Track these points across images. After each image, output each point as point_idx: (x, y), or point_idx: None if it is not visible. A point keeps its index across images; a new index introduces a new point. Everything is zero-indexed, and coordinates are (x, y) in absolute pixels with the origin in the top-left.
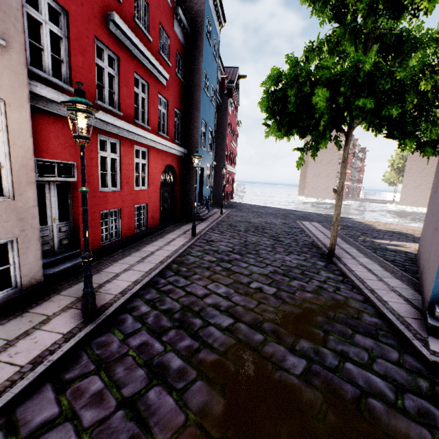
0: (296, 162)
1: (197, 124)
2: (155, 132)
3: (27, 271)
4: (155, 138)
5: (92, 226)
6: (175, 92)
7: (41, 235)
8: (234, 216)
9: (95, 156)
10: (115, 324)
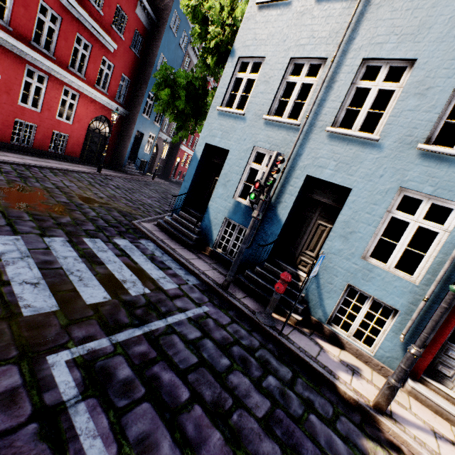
0: (173, 138)
1: (142, 94)
2: (92, 84)
3: None
4: (88, 88)
5: (5, 125)
6: (126, 61)
7: None
8: (164, 185)
9: (20, 78)
10: None
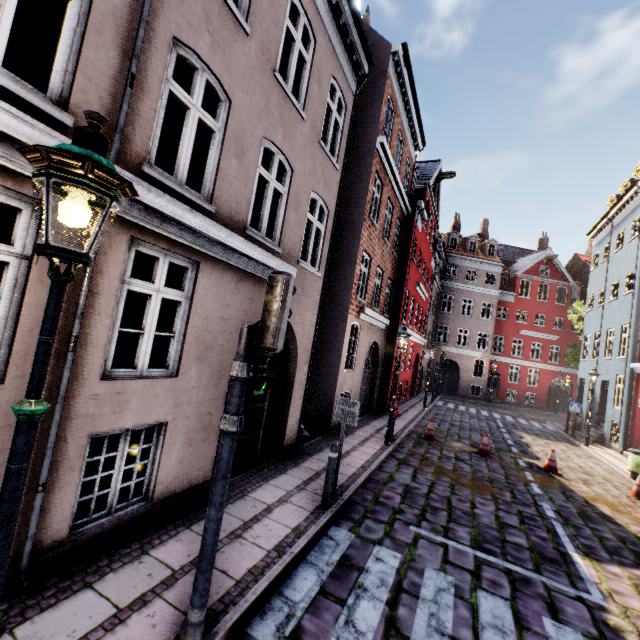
0: None
1: None
2: (545, 362)
3: (482, 394)
4: (542, 365)
5: (503, 392)
6: (569, 340)
7: (487, 389)
8: None
9: (507, 371)
10: (493, 405)
